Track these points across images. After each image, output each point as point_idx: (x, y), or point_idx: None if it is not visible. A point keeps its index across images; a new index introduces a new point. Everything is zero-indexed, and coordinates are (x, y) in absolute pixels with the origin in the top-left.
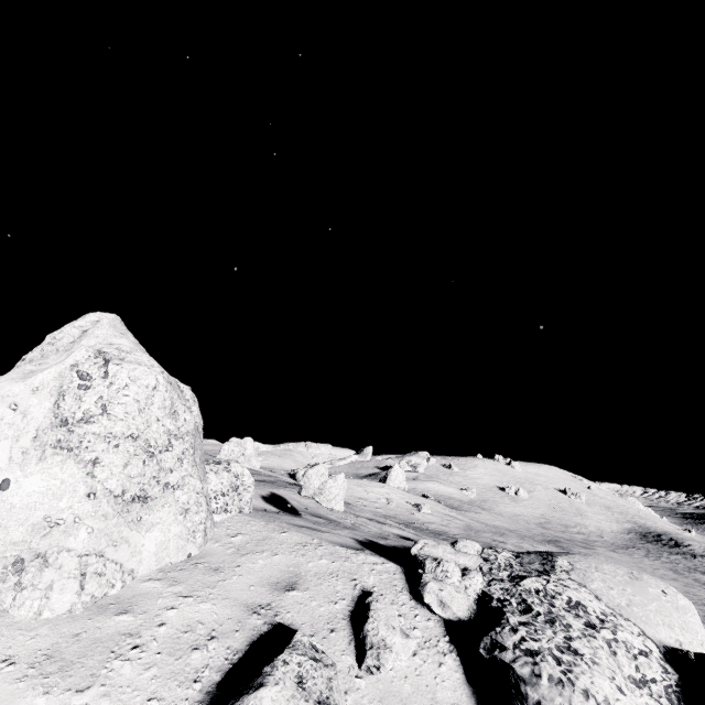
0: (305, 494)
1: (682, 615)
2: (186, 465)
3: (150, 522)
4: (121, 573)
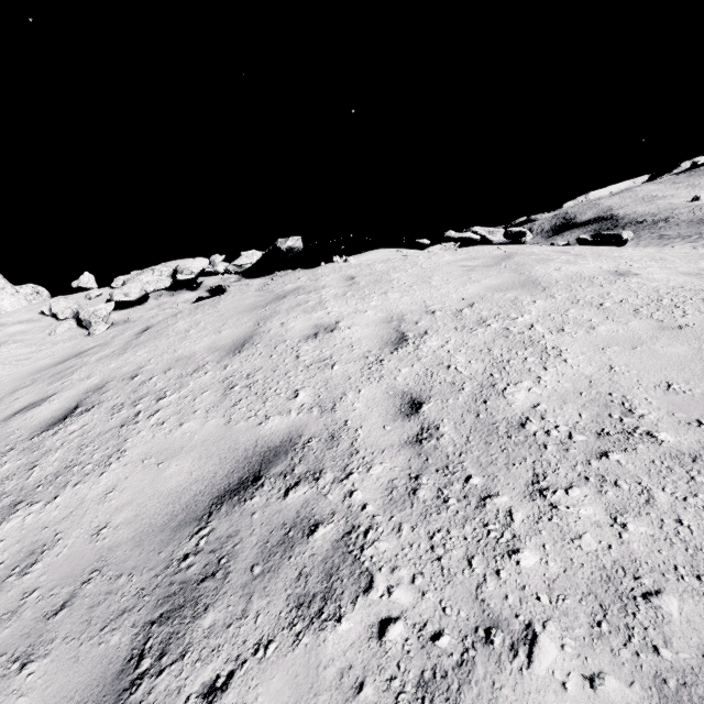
0: (75, 286)
1: (193, 262)
2: (2, 281)
3: (1, 299)
4: (2, 310)
